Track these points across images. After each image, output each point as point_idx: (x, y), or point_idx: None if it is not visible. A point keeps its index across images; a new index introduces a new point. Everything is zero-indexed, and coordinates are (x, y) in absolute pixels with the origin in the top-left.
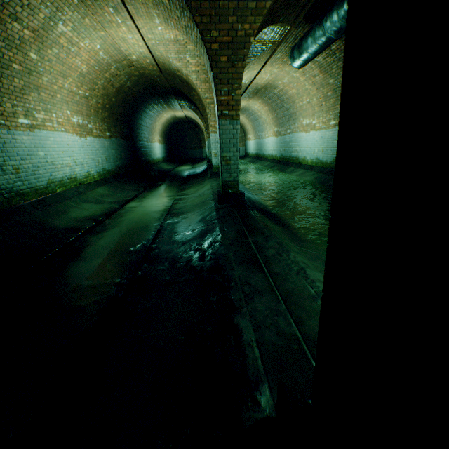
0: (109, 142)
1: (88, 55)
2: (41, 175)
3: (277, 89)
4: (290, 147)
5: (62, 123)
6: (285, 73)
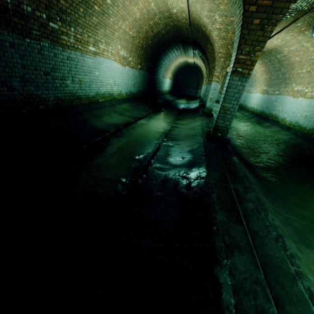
0: (138, 72)
1: (143, 5)
2: (93, 88)
3: (281, 54)
4: (272, 106)
5: (114, 54)
6: (296, 41)
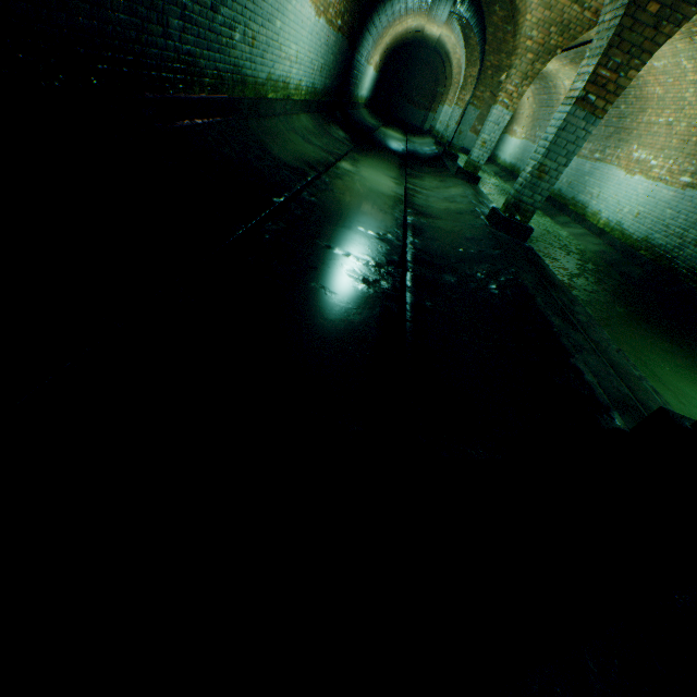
0: (335, 38)
1: None
2: (266, 60)
3: None
4: (582, 183)
5: None
6: (672, 51)
